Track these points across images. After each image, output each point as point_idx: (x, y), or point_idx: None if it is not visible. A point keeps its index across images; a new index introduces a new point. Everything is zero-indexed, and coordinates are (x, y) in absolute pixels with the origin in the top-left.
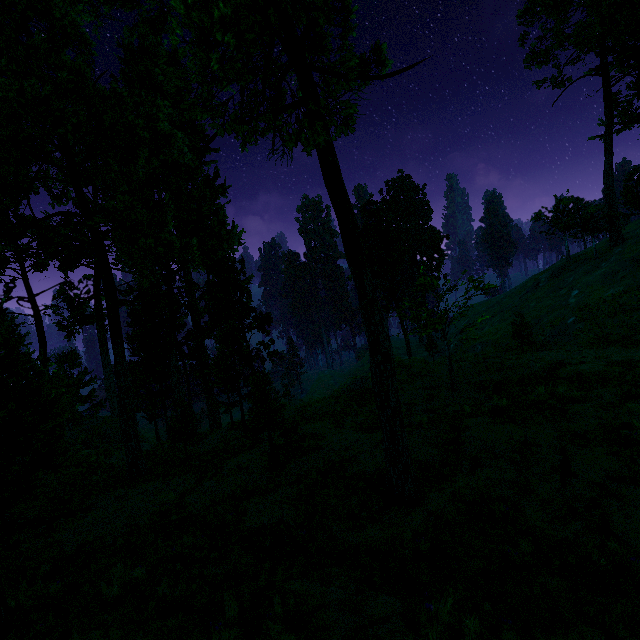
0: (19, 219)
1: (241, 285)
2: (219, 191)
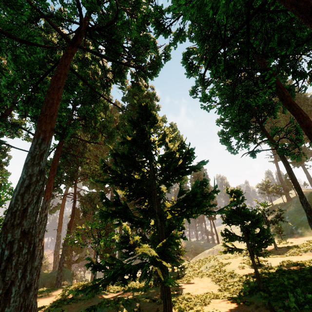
0: (89, 161)
1: None
2: None
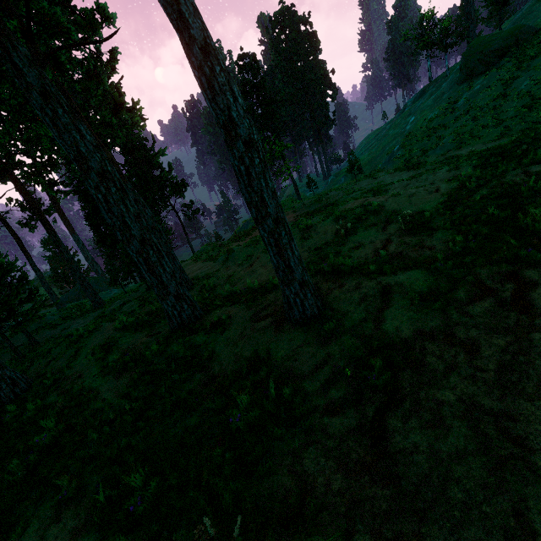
0: None
1: (155, 159)
2: (107, 70)
